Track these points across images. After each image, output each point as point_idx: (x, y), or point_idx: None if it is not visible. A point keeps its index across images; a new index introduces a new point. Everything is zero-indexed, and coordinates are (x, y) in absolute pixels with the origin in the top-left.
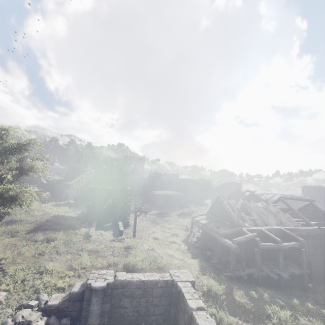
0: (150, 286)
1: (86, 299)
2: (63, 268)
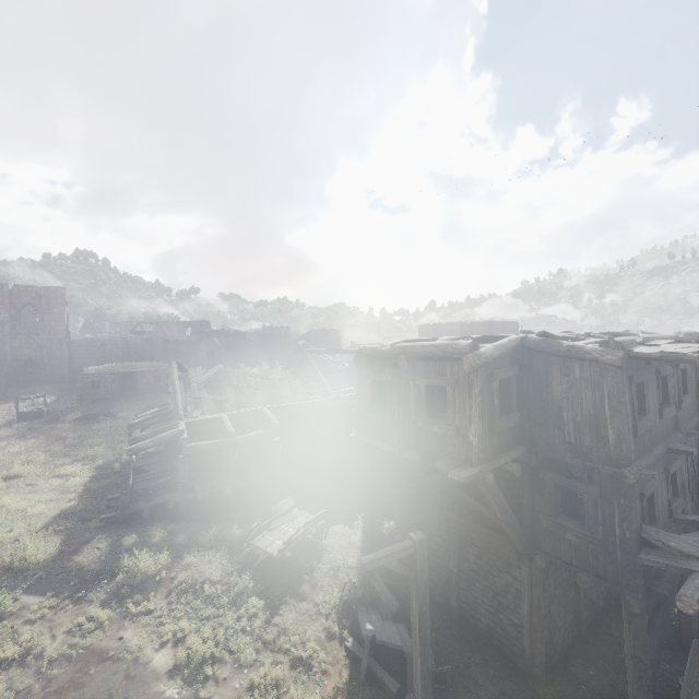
0: None
1: None
2: None
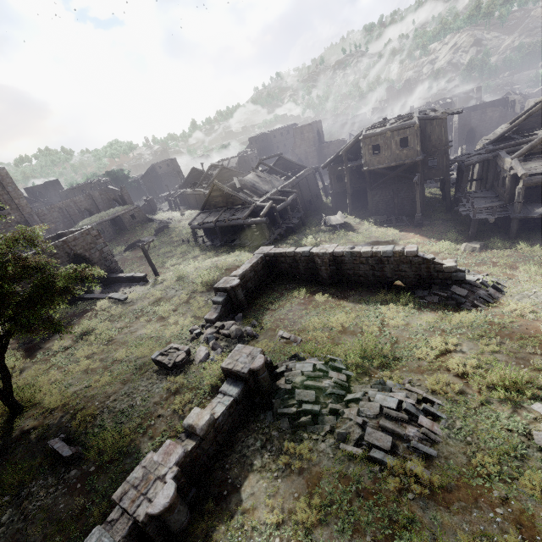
0: (256, 266)
1: (233, 297)
2: (159, 324)
